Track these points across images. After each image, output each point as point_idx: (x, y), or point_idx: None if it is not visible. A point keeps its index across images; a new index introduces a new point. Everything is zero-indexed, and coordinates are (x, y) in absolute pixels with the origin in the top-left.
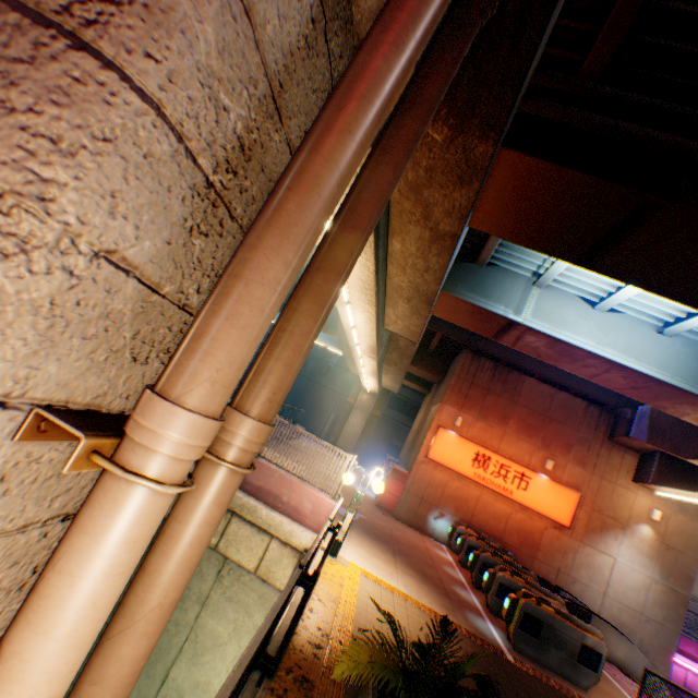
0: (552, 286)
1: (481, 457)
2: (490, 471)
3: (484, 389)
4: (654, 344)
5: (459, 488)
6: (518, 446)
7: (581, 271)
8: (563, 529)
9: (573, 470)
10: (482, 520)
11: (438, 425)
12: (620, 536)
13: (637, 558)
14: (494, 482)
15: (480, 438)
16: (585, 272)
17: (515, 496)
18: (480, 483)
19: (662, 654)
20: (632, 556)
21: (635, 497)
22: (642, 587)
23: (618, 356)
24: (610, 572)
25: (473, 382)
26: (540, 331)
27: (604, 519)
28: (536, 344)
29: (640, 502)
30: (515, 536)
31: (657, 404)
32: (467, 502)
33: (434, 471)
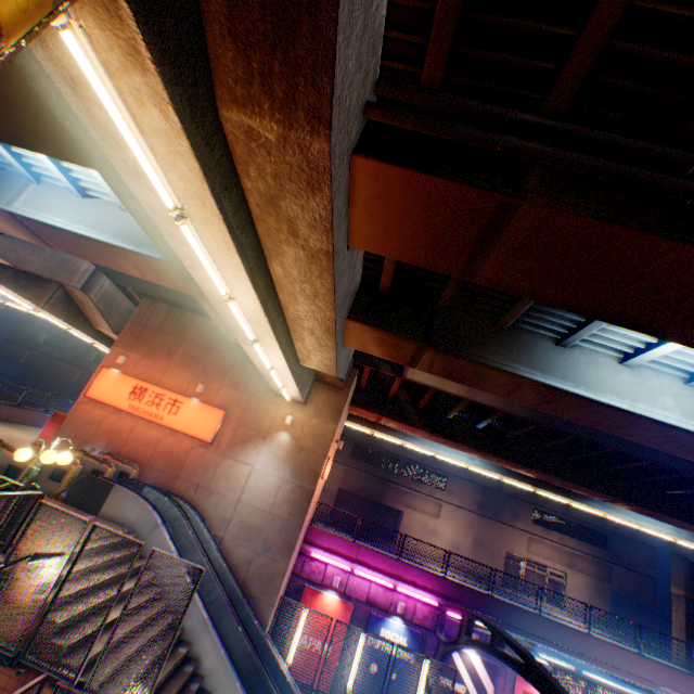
0: (51, 183)
1: (140, 390)
2: (147, 402)
3: (158, 331)
4: (120, 219)
5: (117, 422)
6: (181, 377)
7: (29, 155)
8: (210, 446)
9: (228, 392)
10: (134, 449)
11: (105, 366)
12: (261, 445)
13: (274, 463)
14: (149, 411)
15: (146, 374)
16: (32, 155)
17: (167, 422)
18: (135, 414)
19: (285, 548)
20: (269, 462)
21: (279, 409)
22: (275, 488)
23: (87, 230)
24: (248, 479)
25: (149, 325)
26: (27, 216)
27: (250, 432)
28: (57, 238)
29: (284, 412)
30: (164, 459)
31: (172, 284)
32: (122, 434)
33: (95, 409)
